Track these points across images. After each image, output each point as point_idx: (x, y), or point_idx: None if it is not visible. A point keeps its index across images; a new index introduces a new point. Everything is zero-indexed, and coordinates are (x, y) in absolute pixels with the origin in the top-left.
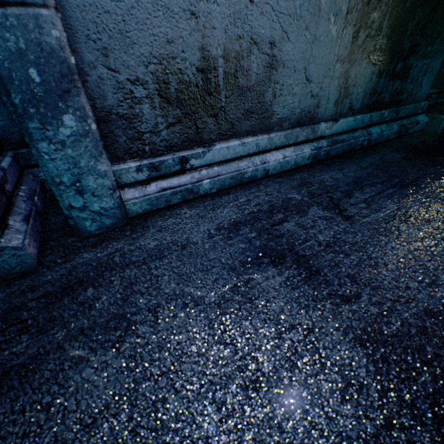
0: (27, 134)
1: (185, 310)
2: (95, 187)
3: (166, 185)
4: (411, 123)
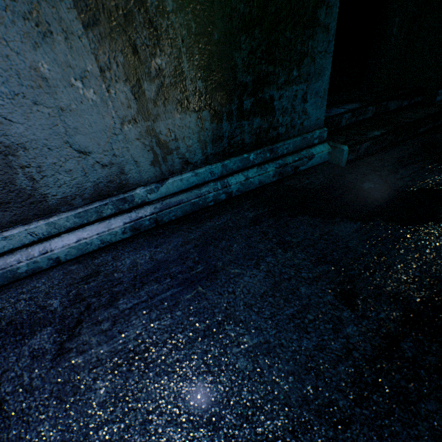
0: None
1: None
2: None
3: None
4: (300, 160)
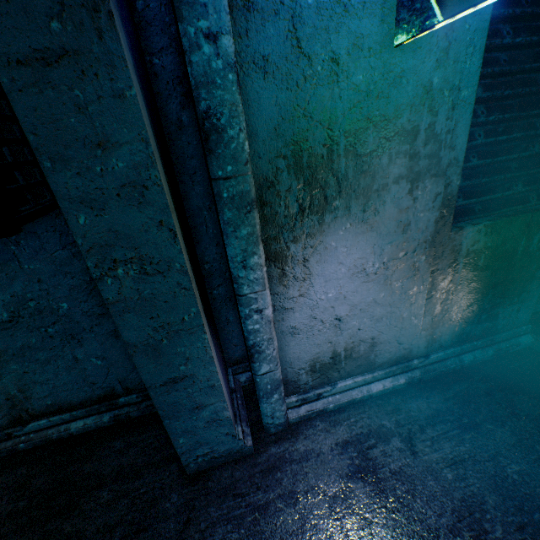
0: (260, 401)
1: (319, 496)
2: (278, 415)
3: (309, 408)
4: (510, 346)
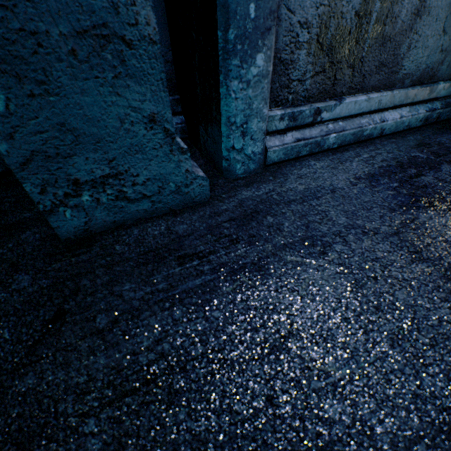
0: (224, 72)
1: (367, 236)
2: (254, 131)
3: (300, 136)
4: None
